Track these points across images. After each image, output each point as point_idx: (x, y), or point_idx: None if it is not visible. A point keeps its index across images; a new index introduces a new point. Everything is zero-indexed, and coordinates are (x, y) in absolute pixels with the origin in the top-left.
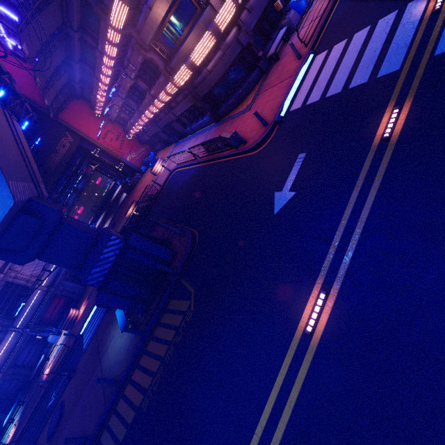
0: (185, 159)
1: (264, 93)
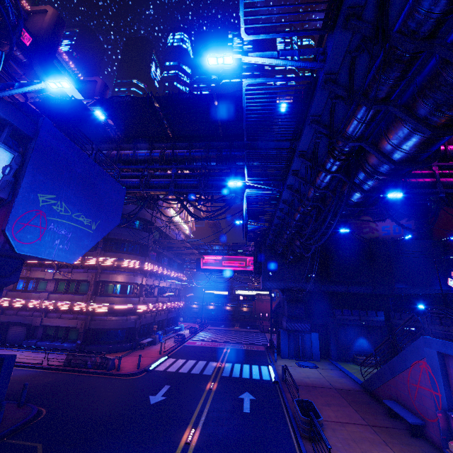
0: None
1: (133, 356)
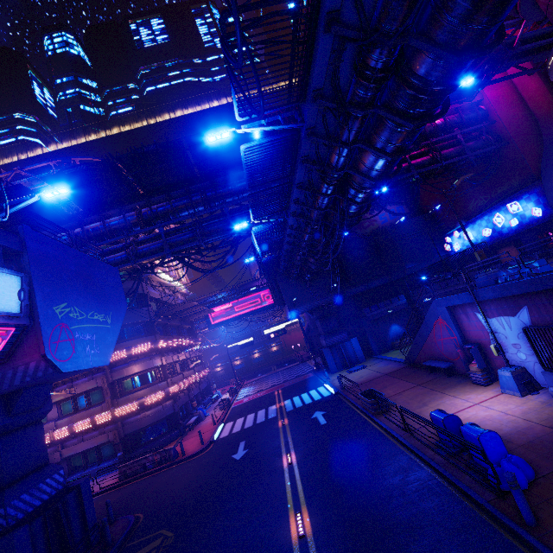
0: None
1: (188, 439)
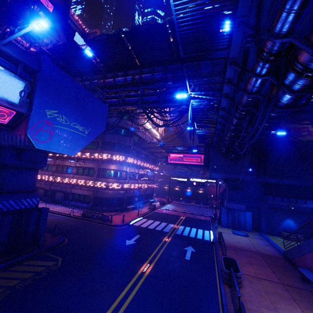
0: (56, 210)
1: (121, 215)
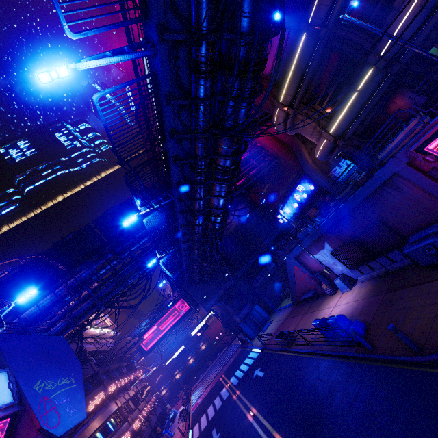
0: None
1: None
